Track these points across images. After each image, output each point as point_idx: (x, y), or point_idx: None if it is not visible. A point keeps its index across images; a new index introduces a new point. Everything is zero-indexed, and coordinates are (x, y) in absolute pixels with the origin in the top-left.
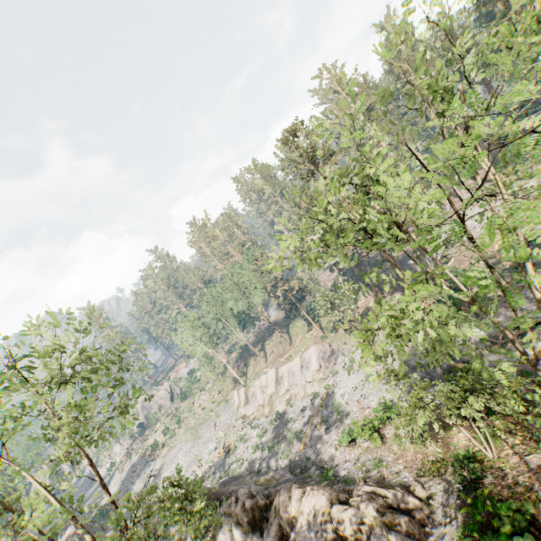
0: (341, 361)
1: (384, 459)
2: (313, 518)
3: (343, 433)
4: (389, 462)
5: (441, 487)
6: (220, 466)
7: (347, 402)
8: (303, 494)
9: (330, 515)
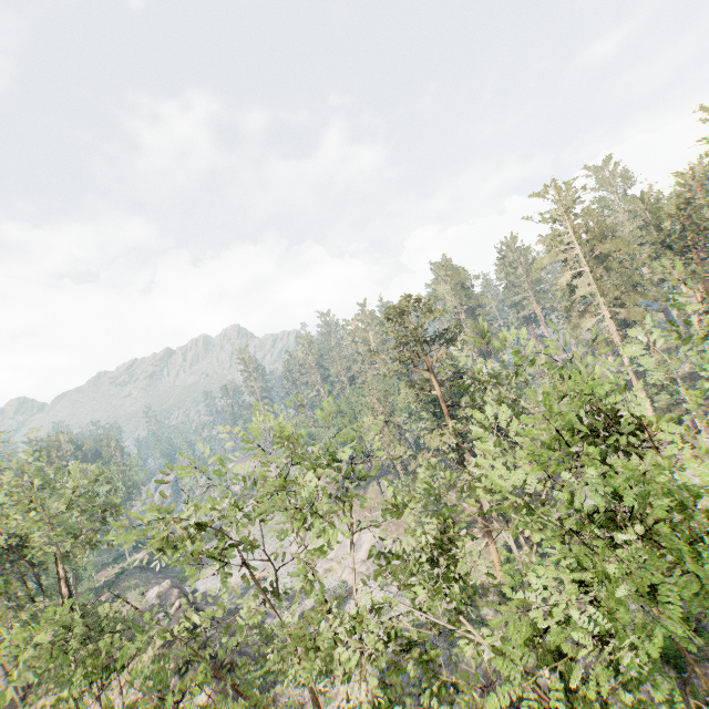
0: None
1: (307, 705)
2: None
3: None
4: None
5: None
6: (246, 588)
7: None
8: None
9: None
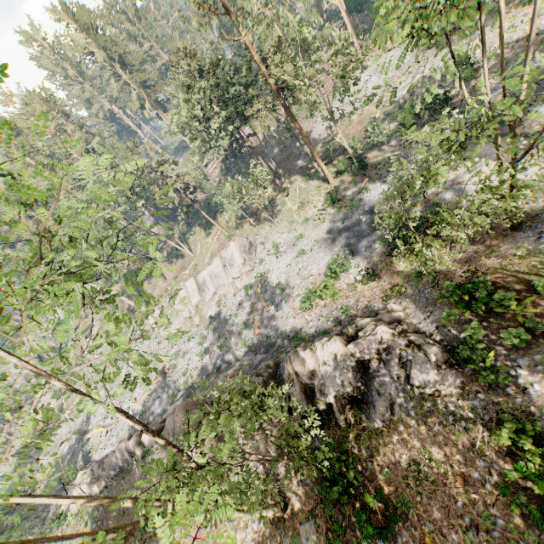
0: (261, 250)
1: (345, 305)
2: (336, 361)
3: (303, 300)
4: (352, 305)
5: (409, 299)
6: (163, 388)
7: (287, 280)
8: (312, 351)
9: (348, 352)
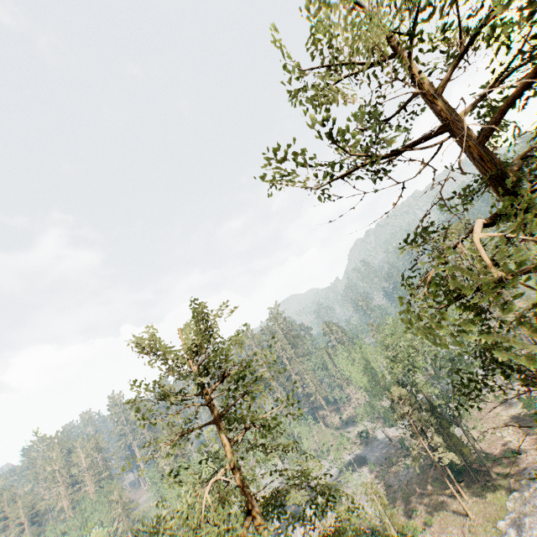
0: None
1: None
2: None
3: None
4: None
5: None
6: None
7: None
8: None
9: None
